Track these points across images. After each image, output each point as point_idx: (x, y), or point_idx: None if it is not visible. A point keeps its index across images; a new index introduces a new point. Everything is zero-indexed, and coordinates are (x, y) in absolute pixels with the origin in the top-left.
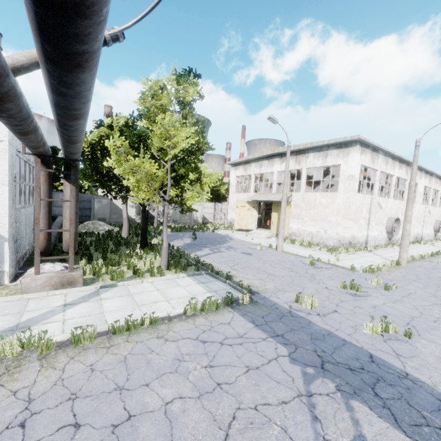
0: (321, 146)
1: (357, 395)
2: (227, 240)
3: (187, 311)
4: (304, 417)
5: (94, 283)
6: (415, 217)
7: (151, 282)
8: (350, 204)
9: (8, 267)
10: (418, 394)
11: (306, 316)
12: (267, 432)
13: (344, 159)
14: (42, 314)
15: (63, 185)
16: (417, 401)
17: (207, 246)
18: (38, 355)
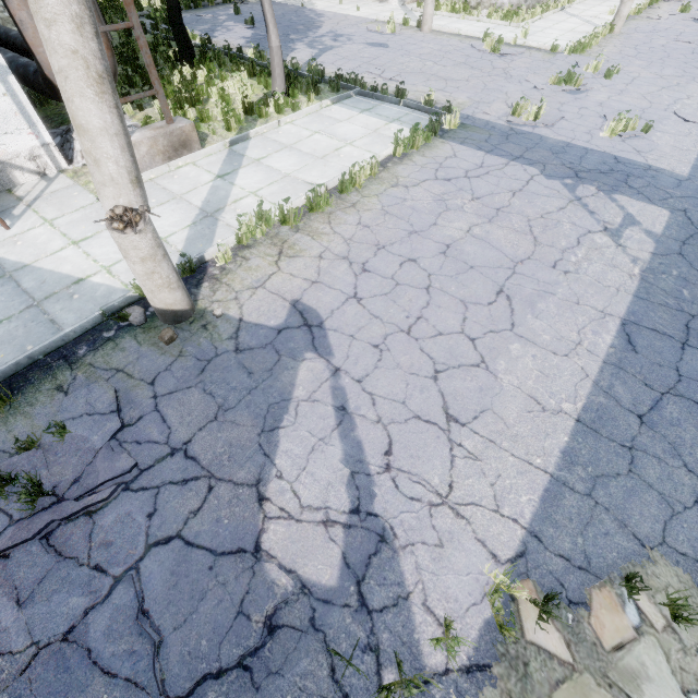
0: None
1: (616, 190)
2: (315, 19)
3: (397, 152)
4: (583, 214)
5: (207, 141)
6: None
7: (291, 124)
8: None
9: (48, 135)
10: (662, 179)
11: (534, 131)
12: (562, 228)
13: None
14: (210, 194)
15: None
16: (662, 184)
17: (293, 39)
18: (287, 229)
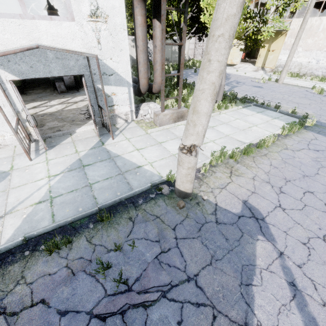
0: None
1: None
2: (227, 76)
3: (283, 132)
4: None
5: None
6: None
7: (225, 114)
8: None
9: (134, 107)
10: None
11: None
12: None
13: None
14: None
15: (154, 26)
16: None
17: None
18: (232, 161)
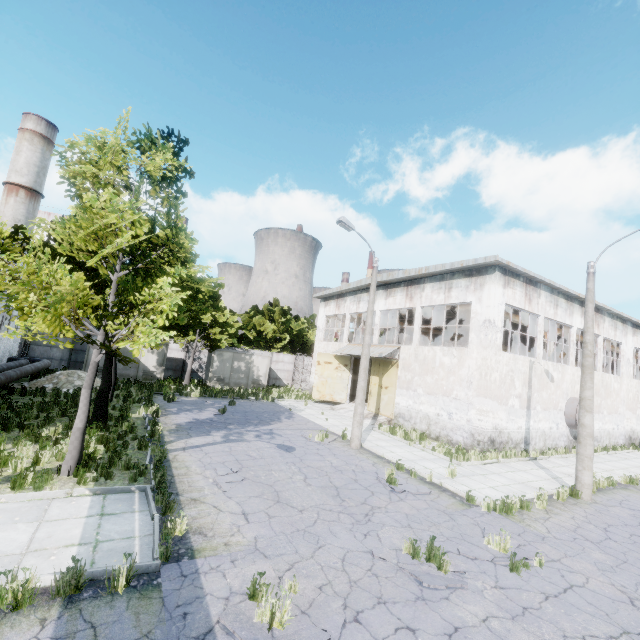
0: (442, 273)
1: None
2: (279, 419)
3: None
4: None
5: None
6: (624, 400)
7: None
8: (488, 369)
9: None
10: None
11: None
12: None
13: (477, 294)
14: None
15: None
16: None
17: (227, 427)
18: None
